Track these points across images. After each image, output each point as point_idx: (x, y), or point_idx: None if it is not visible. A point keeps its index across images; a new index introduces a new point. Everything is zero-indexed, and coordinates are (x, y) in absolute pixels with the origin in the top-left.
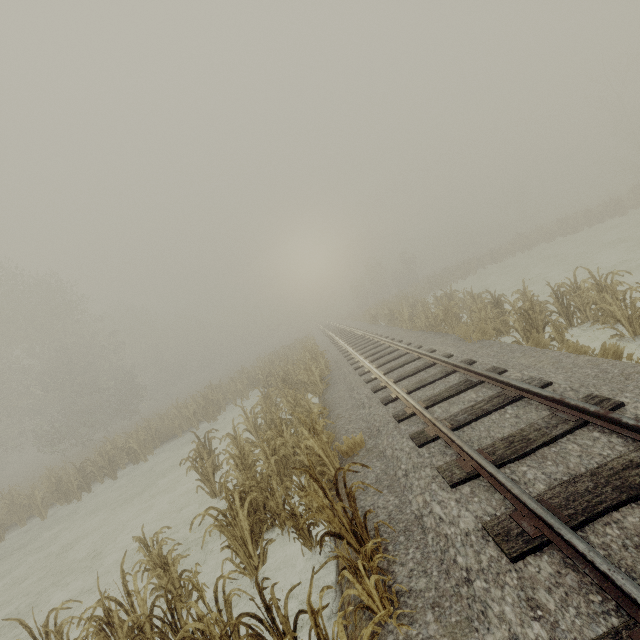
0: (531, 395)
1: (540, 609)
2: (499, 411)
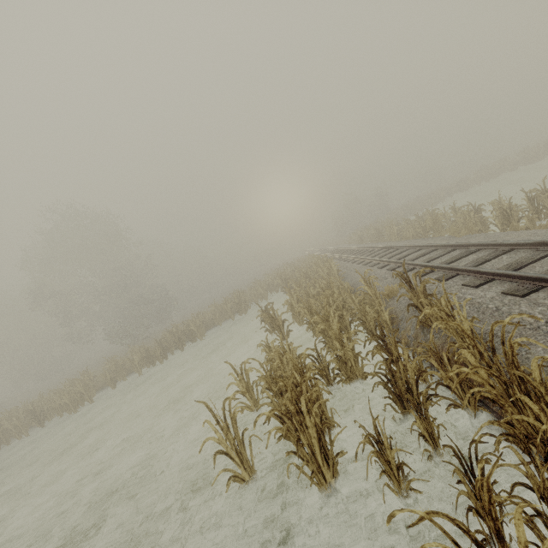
0: (519, 246)
1: (540, 304)
2: (497, 258)
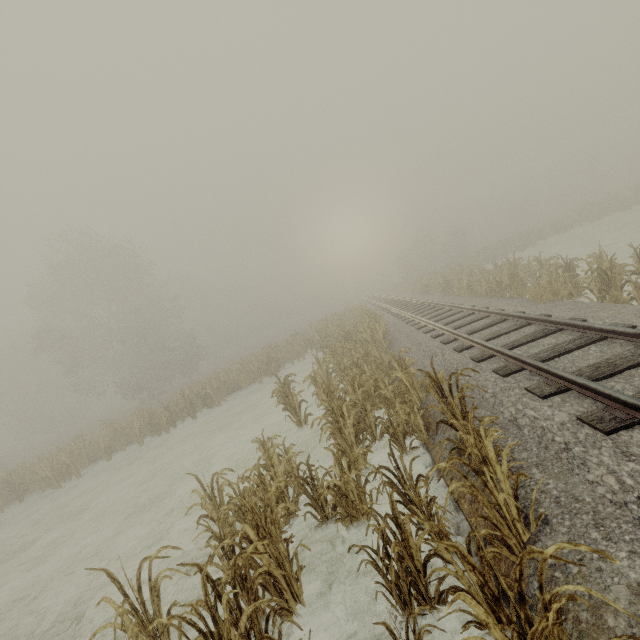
0: (615, 335)
1: (633, 456)
2: (581, 349)
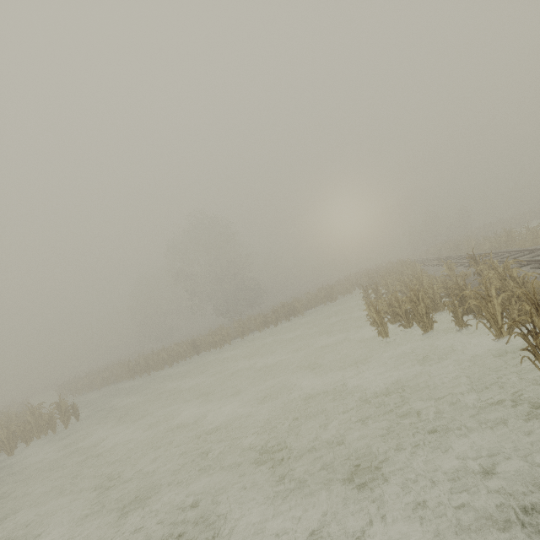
0: None
1: None
2: (539, 256)
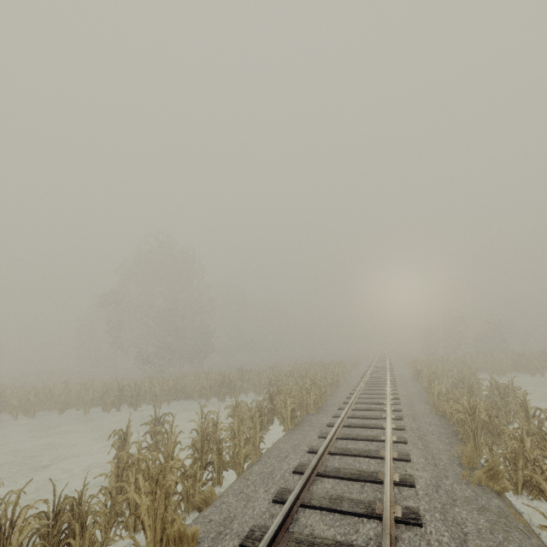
0: None
1: None
2: None
